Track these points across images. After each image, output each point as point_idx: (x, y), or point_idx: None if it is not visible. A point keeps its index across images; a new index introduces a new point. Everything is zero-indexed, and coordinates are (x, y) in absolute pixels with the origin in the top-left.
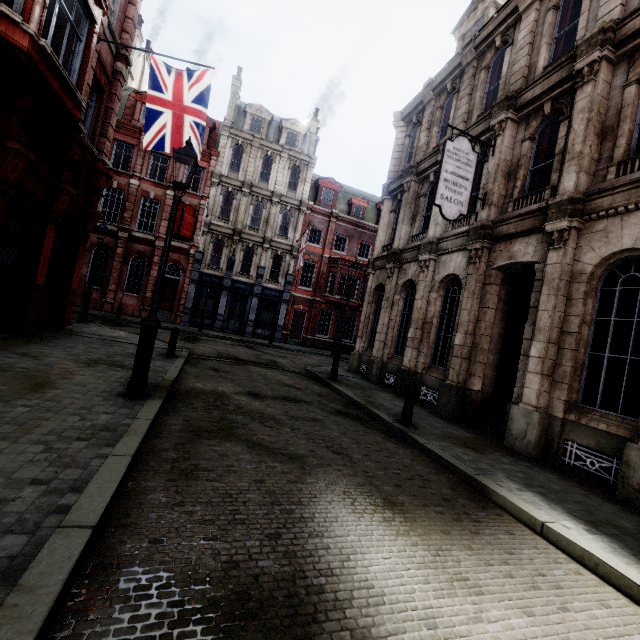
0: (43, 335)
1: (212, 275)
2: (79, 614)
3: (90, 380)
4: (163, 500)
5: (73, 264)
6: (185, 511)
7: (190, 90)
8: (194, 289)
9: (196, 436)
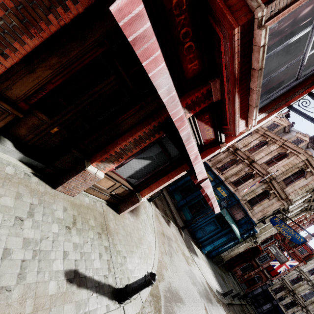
0: (227, 271)
1: (269, 294)
2: (236, 305)
3: (234, 290)
4: (239, 309)
5: (239, 264)
6: (241, 312)
7: (289, 262)
8: (260, 290)
9: (243, 311)
